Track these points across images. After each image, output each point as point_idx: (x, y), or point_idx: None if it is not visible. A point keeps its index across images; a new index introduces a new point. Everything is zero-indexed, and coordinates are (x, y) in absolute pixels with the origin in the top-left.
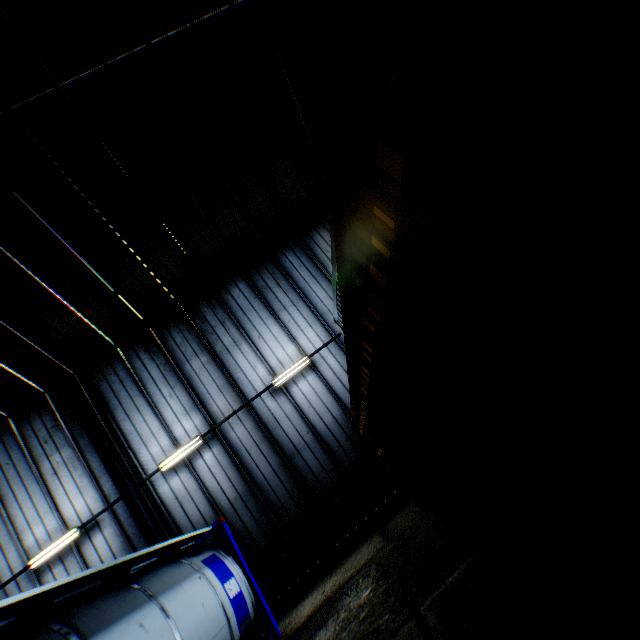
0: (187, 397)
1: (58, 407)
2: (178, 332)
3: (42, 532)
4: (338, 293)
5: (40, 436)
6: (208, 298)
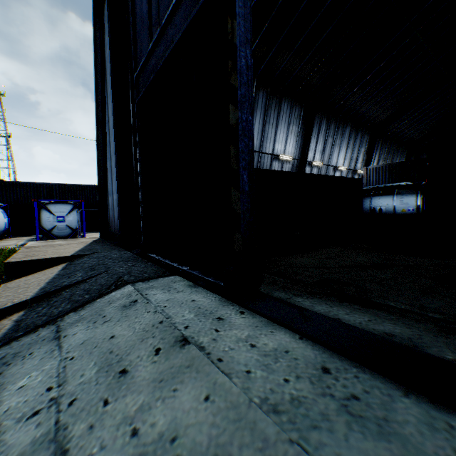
0: (323, 147)
1: (303, 110)
2: (333, 124)
3: (279, 148)
4: (386, 166)
5: (295, 114)
6: (343, 122)
